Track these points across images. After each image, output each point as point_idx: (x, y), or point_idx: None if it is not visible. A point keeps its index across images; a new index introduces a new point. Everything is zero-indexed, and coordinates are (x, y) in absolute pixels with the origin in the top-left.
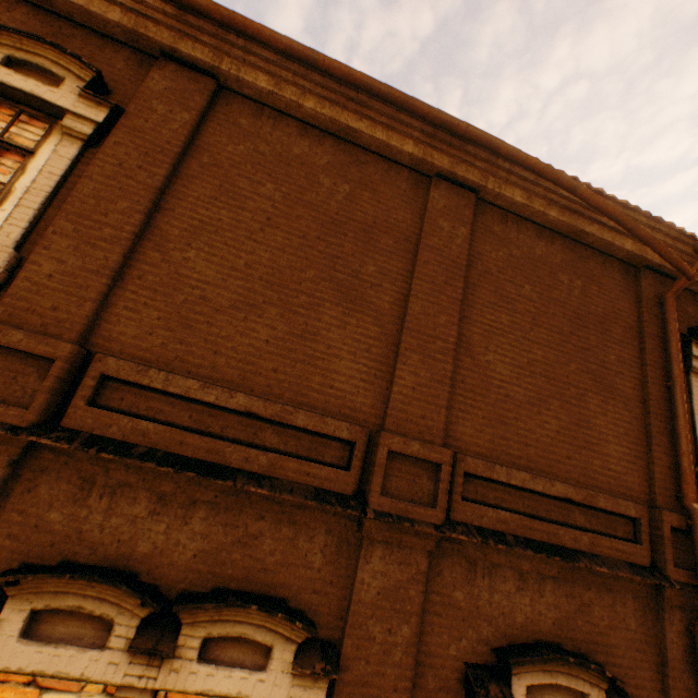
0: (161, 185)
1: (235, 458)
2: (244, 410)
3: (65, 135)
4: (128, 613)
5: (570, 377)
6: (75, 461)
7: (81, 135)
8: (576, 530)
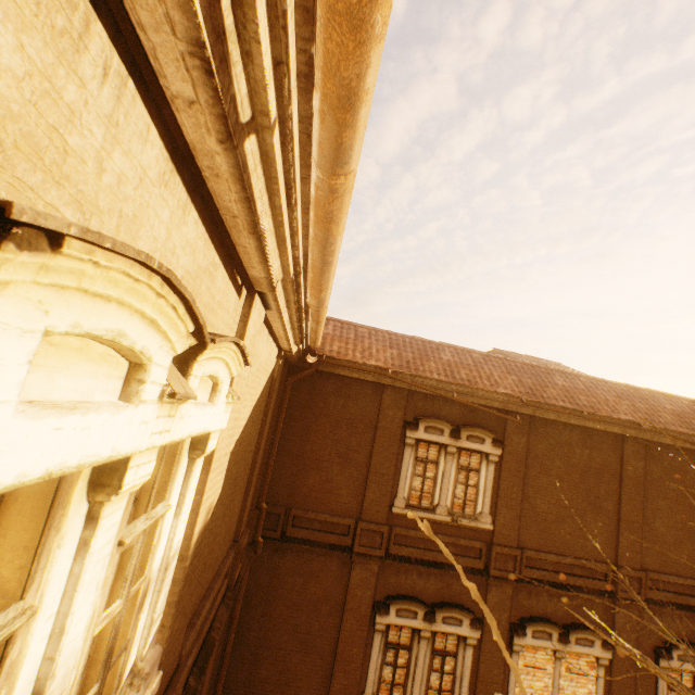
0: (524, 476)
1: (570, 581)
2: (569, 563)
3: (489, 462)
4: (554, 631)
5: (694, 527)
6: (526, 585)
7: (494, 461)
8: None
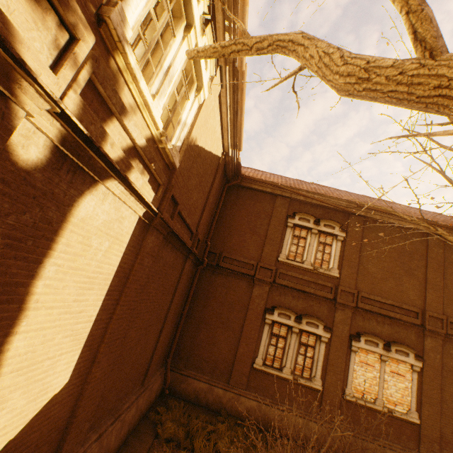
0: (359, 250)
1: (391, 314)
2: (391, 304)
3: (337, 240)
4: (380, 342)
5: None
6: (361, 313)
7: (341, 240)
8: None
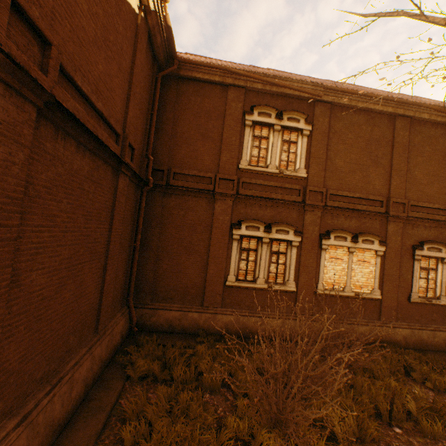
0: (327, 144)
1: (358, 207)
2: (358, 197)
3: (303, 136)
4: (348, 236)
5: (441, 174)
6: (329, 212)
7: (307, 135)
8: (440, 216)
